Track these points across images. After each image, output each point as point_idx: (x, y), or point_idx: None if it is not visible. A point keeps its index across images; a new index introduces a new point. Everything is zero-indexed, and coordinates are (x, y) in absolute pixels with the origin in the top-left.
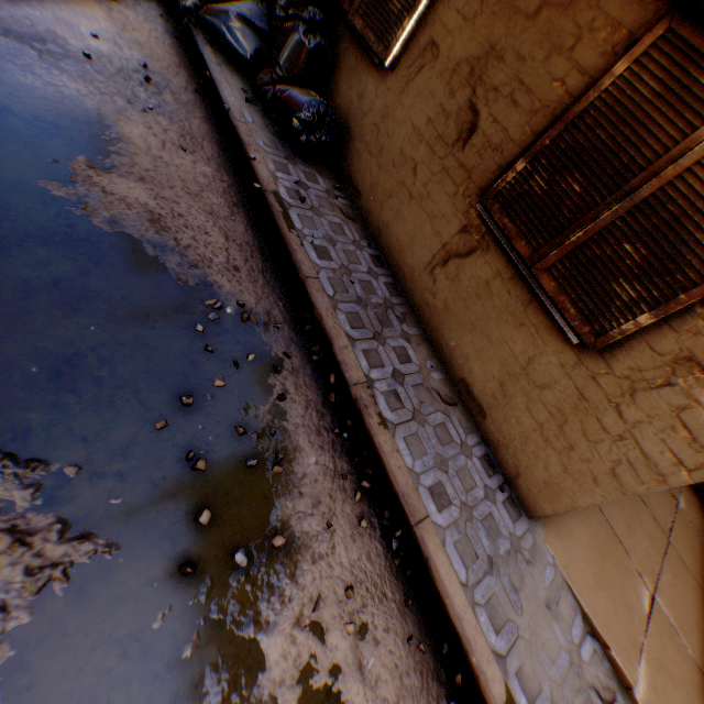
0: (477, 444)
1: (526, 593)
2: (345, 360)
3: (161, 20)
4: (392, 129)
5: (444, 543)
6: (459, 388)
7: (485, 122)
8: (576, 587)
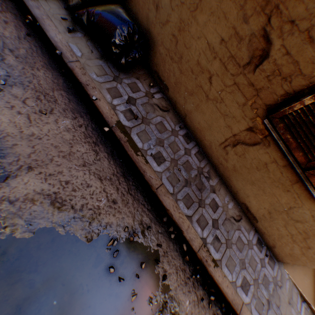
0: (253, 236)
1: (281, 304)
2: (190, 237)
3: None
4: (188, 41)
5: (251, 311)
6: (241, 206)
7: (277, 52)
8: (297, 283)
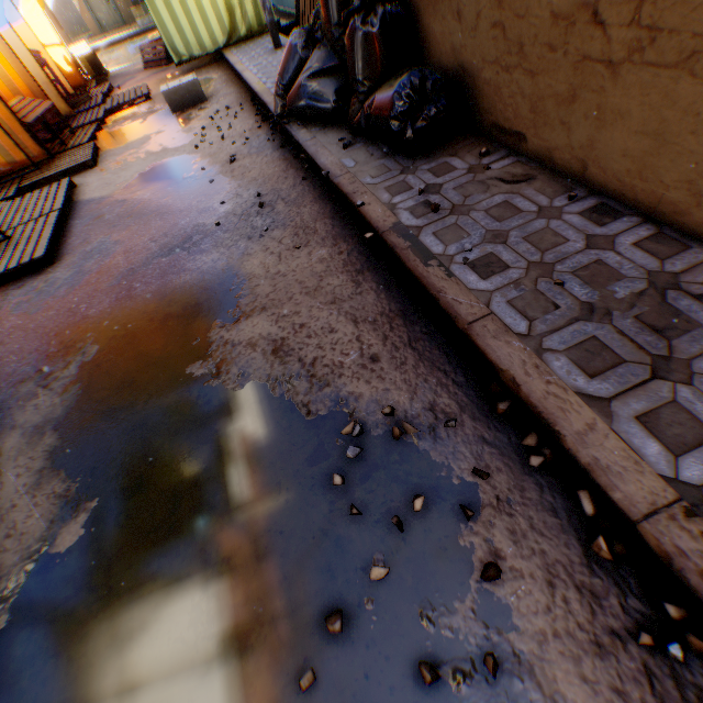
0: None
1: None
2: (598, 459)
3: (269, 143)
4: (520, 4)
5: None
6: None
7: None
8: None
